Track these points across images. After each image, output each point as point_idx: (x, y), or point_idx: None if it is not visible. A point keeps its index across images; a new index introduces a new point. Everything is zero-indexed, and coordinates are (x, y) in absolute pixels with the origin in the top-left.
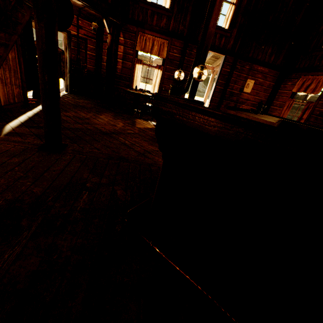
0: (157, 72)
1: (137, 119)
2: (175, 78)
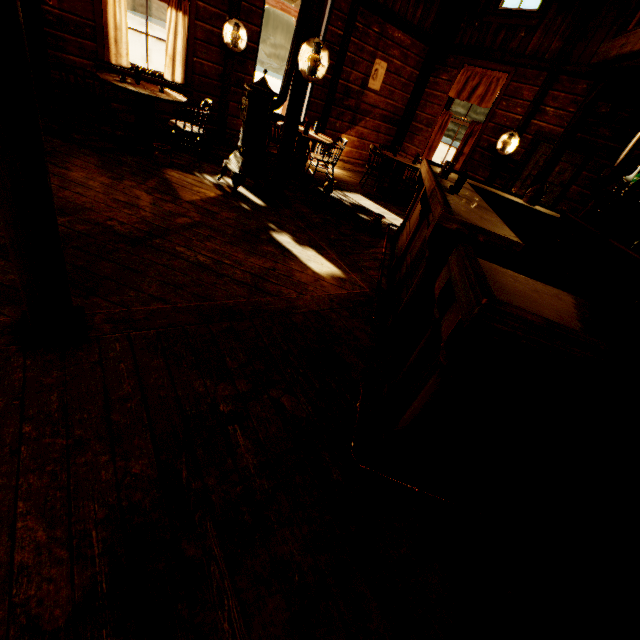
0: (174, 20)
1: (165, 170)
2: (226, 45)
